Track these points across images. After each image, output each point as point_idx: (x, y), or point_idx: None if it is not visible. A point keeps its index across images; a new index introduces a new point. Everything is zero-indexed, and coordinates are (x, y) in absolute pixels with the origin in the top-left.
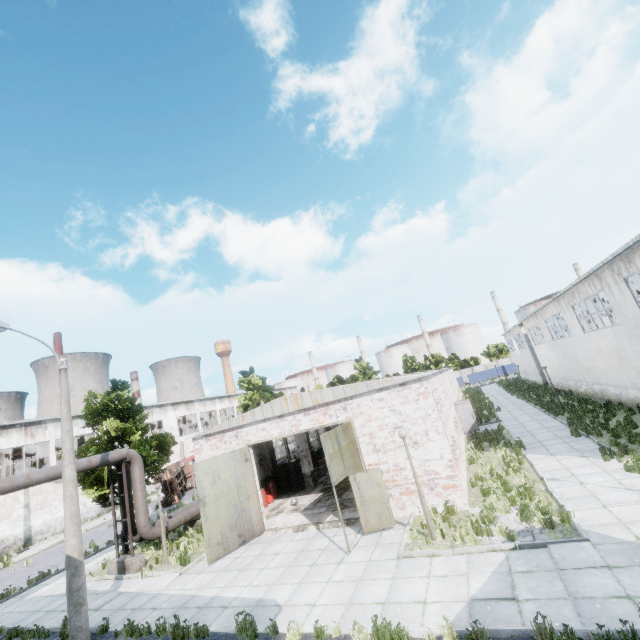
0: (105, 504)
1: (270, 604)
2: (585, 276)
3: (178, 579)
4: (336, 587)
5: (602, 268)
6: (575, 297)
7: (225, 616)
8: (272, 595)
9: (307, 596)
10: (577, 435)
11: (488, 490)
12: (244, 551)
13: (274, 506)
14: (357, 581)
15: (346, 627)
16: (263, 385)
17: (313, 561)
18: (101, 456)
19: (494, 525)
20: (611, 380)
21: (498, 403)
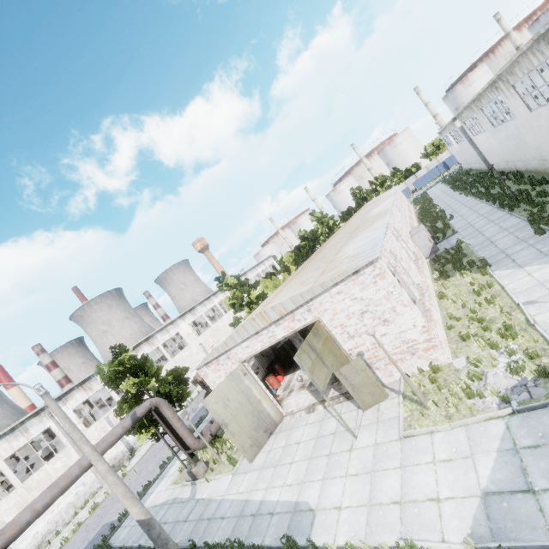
0: (158, 438)
1: (305, 509)
2: (528, 45)
3: (233, 481)
4: (354, 483)
5: None
6: (515, 74)
7: (273, 526)
8: (304, 497)
9: (332, 496)
10: (542, 233)
11: (467, 335)
12: (273, 442)
13: (285, 385)
14: (370, 474)
15: (373, 538)
16: (239, 282)
17: (328, 450)
18: (130, 418)
19: (485, 388)
20: None
21: (449, 208)
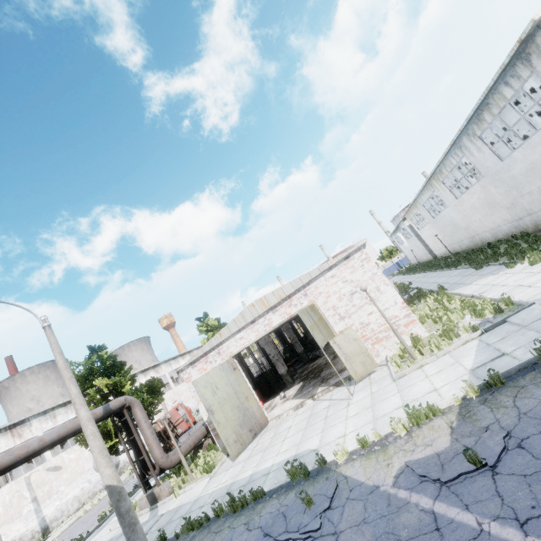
0: (118, 453)
1: (306, 453)
2: (448, 149)
3: (210, 482)
4: (356, 418)
5: (459, 137)
6: (443, 172)
7: (271, 478)
8: (304, 448)
9: (335, 434)
10: (480, 267)
11: (437, 318)
12: (259, 440)
13: (266, 407)
14: (371, 407)
15: (382, 432)
16: (219, 324)
17: (324, 416)
18: (103, 407)
19: (458, 328)
20: (487, 227)
21: (406, 282)
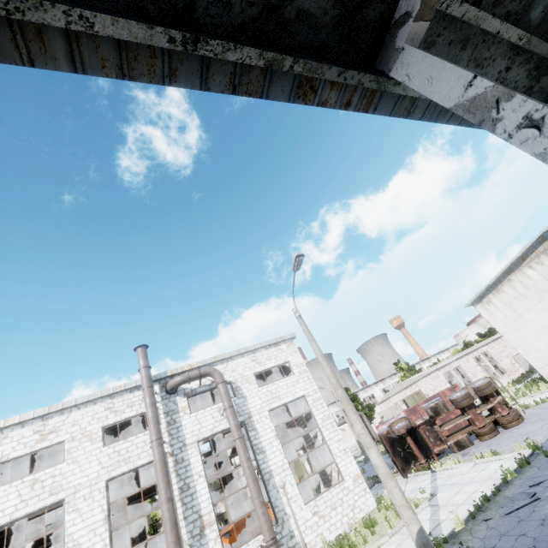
0: None
1: None
2: None
3: None
4: None
5: None
6: None
7: None
8: None
9: None
10: None
11: None
12: None
13: None
14: None
15: None
16: (407, 367)
17: None
18: None
19: None
20: None
21: None
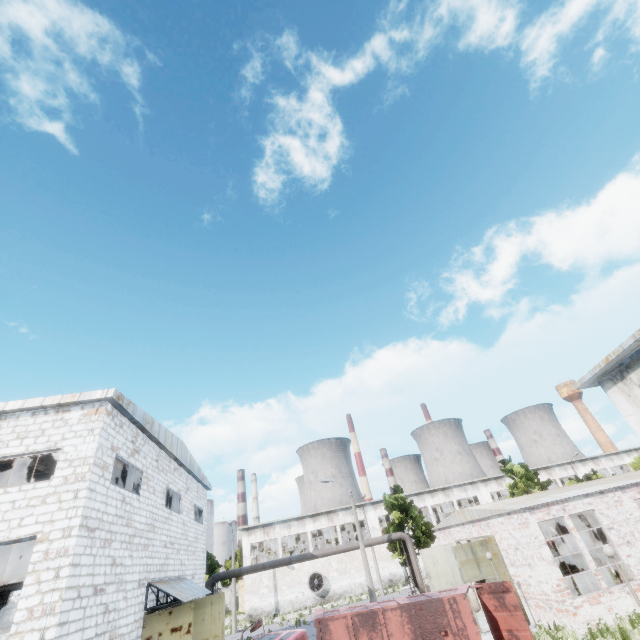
0: (403, 564)
1: None
2: None
3: None
4: None
5: None
6: None
7: None
8: None
9: None
10: None
11: (605, 626)
12: None
13: None
14: None
15: None
16: (523, 473)
17: None
18: (387, 536)
19: None
20: None
21: None
